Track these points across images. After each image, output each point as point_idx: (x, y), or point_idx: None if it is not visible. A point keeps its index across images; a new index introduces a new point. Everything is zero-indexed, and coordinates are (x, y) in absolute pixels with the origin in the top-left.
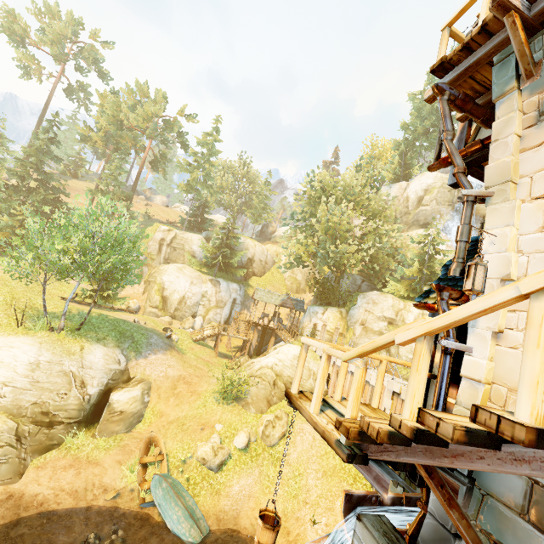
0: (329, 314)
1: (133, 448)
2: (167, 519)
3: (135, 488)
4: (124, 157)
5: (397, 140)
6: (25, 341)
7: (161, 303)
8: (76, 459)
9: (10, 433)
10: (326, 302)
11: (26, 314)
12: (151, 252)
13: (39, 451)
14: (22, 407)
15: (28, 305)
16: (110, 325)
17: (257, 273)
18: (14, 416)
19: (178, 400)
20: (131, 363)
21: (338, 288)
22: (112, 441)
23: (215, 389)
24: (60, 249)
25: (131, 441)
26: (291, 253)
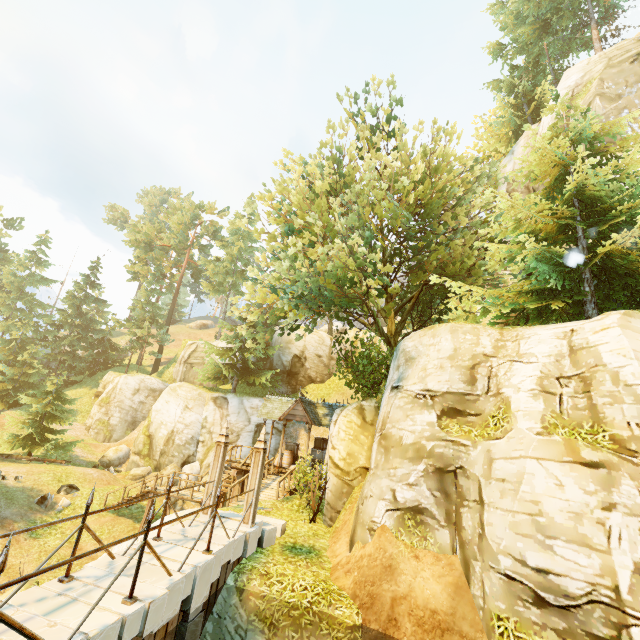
0: (340, 421)
1: None
2: None
3: None
4: (158, 278)
5: (497, 80)
6: None
7: (146, 445)
8: None
9: None
10: (373, 396)
11: None
12: (174, 377)
13: None
14: None
15: None
16: None
17: (314, 377)
18: None
19: None
20: None
21: (375, 357)
22: None
23: None
24: None
25: None
26: (259, 310)
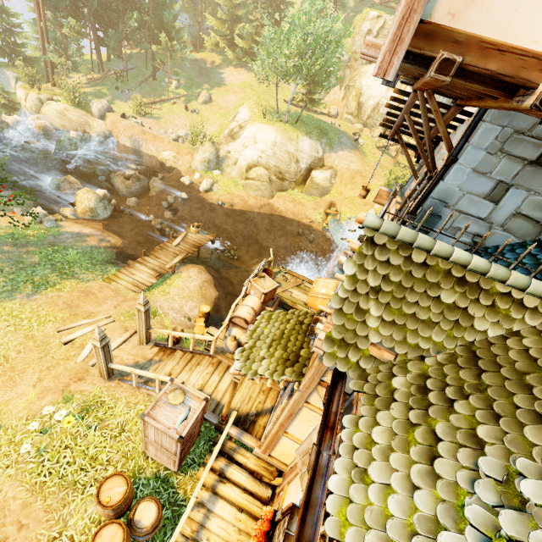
0: None
1: (322, 205)
2: (334, 238)
3: (321, 222)
4: None
5: None
6: (269, 128)
7: (356, 110)
8: (294, 200)
9: (267, 177)
10: None
11: (267, 111)
12: (355, 50)
13: (278, 191)
14: (270, 166)
15: (267, 105)
16: (314, 124)
17: None
18: (267, 170)
19: (353, 187)
20: (325, 155)
21: None
22: (311, 198)
23: (382, 184)
24: (285, 54)
25: (321, 201)
26: None
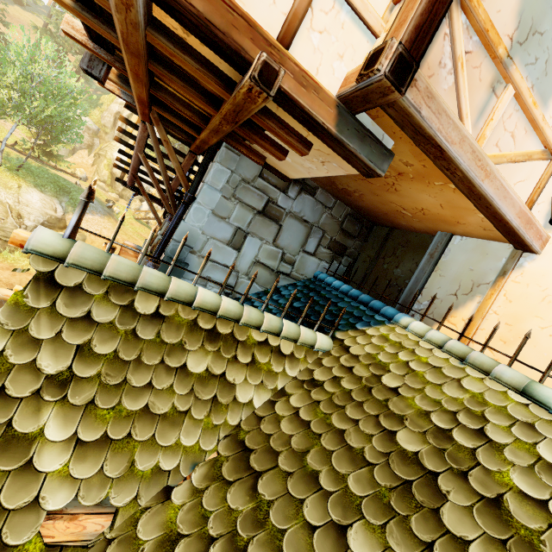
0: None
1: None
2: None
3: None
4: None
5: None
6: None
7: (109, 179)
8: (12, 266)
9: None
10: None
11: None
12: (105, 124)
13: None
14: None
15: None
16: (49, 177)
17: None
18: None
19: None
20: (68, 215)
21: None
22: None
23: None
24: None
25: None
26: None
